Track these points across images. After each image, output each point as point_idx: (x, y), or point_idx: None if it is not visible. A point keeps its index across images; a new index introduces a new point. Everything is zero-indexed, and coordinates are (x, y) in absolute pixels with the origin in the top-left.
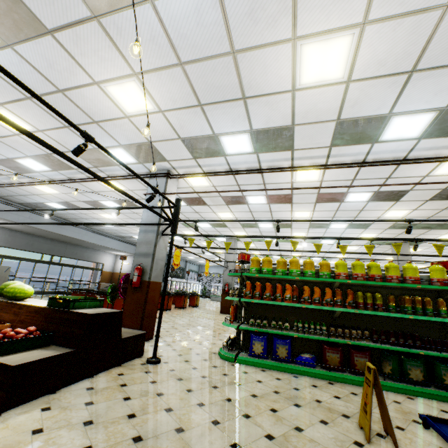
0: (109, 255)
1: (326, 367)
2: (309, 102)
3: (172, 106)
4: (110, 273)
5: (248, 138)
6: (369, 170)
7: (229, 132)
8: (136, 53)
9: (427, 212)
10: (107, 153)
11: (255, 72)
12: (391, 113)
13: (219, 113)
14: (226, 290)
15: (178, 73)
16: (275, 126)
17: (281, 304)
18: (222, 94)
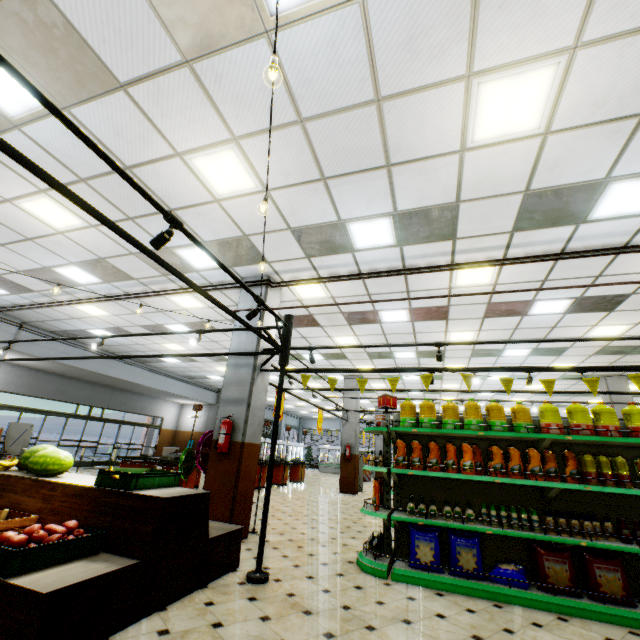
0: (171, 405)
1: (548, 589)
2: (485, 167)
3: (282, 182)
4: (173, 432)
5: (390, 225)
6: (570, 265)
7: (363, 217)
8: (273, 79)
9: None
10: (198, 245)
11: (408, 127)
12: (609, 178)
13: (350, 190)
14: (347, 456)
15: (295, 134)
16: (431, 204)
17: (459, 476)
18: (357, 161)
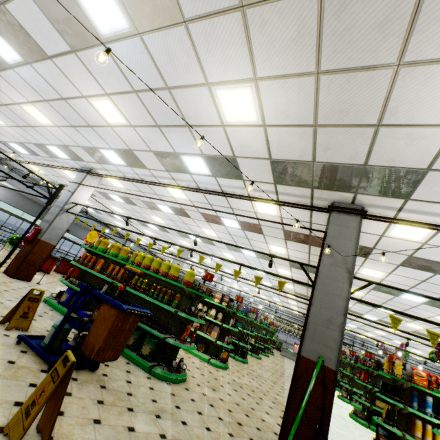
0: None
1: None
2: (125, 135)
3: (60, 124)
4: None
5: (116, 154)
6: (212, 197)
7: (102, 147)
8: None
9: (300, 254)
10: None
11: (83, 111)
12: (177, 152)
13: (86, 133)
14: None
15: (48, 105)
16: (122, 148)
17: (89, 271)
18: (78, 121)
